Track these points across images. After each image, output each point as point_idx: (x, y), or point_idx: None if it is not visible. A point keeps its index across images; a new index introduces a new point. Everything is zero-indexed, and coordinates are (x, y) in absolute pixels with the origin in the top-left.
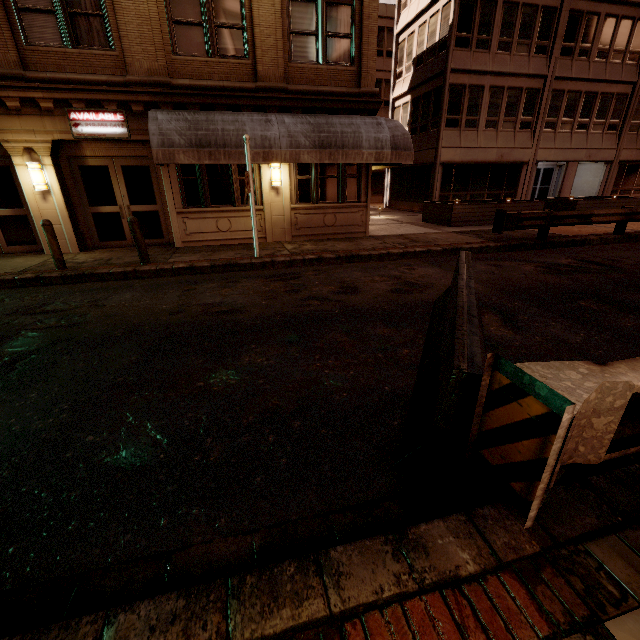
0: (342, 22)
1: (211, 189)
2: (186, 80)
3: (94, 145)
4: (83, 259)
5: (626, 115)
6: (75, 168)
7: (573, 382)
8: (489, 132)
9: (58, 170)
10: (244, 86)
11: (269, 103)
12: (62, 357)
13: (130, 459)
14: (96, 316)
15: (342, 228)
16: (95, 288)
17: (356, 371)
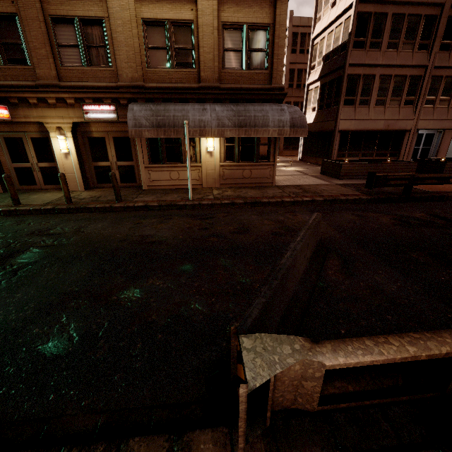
0: (260, 41)
1: (167, 152)
2: (154, 84)
3: (97, 124)
4: (84, 196)
5: None
6: (85, 138)
7: (280, 356)
8: (378, 108)
9: (75, 140)
10: (191, 86)
11: (207, 96)
12: (45, 269)
13: (52, 349)
14: (76, 240)
15: (255, 179)
16: (83, 218)
17: (216, 299)
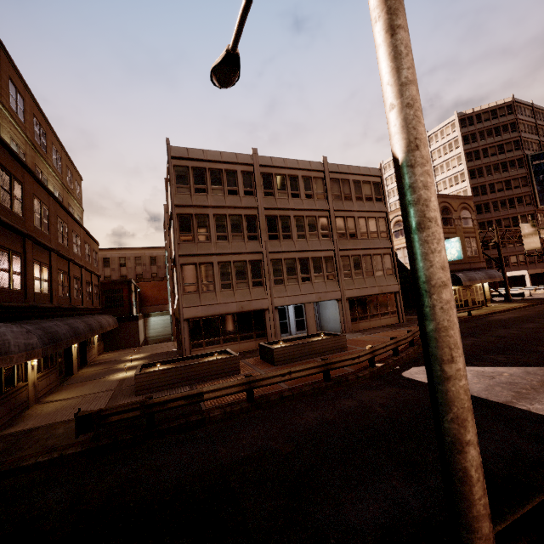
0: None
1: None
2: None
3: None
4: None
5: (337, 268)
6: None
7: None
8: (226, 291)
9: None
10: None
11: None
12: None
13: None
14: None
15: None
16: None
17: None
